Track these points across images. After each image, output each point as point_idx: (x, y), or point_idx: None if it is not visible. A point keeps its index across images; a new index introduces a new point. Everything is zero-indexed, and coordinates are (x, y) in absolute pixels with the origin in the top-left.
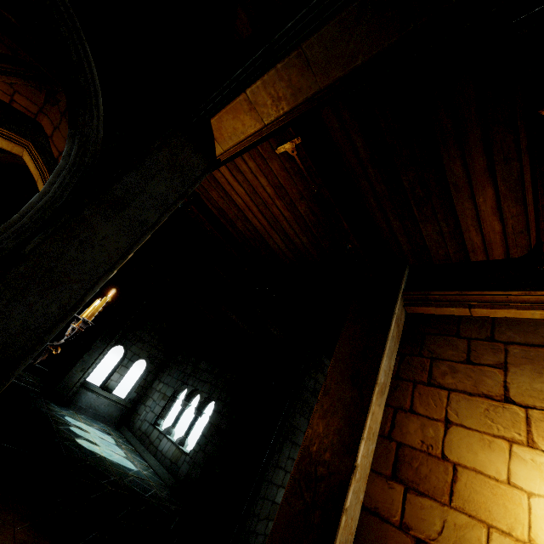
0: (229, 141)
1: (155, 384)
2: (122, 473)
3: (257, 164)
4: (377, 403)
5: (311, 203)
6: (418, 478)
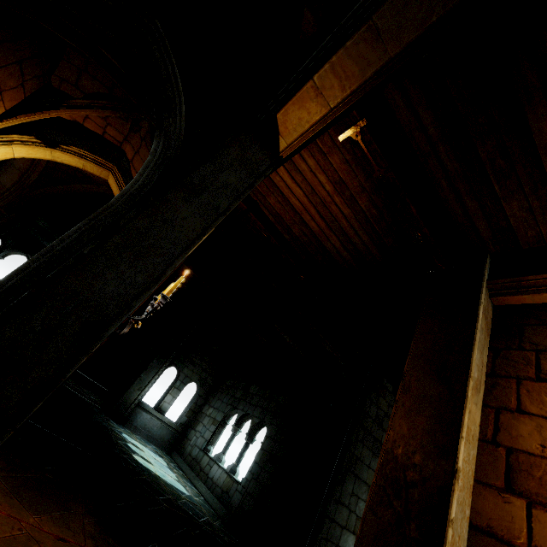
0: (294, 133)
1: (205, 409)
2: (175, 494)
3: (316, 161)
4: (473, 400)
5: (373, 195)
6: (545, 491)
